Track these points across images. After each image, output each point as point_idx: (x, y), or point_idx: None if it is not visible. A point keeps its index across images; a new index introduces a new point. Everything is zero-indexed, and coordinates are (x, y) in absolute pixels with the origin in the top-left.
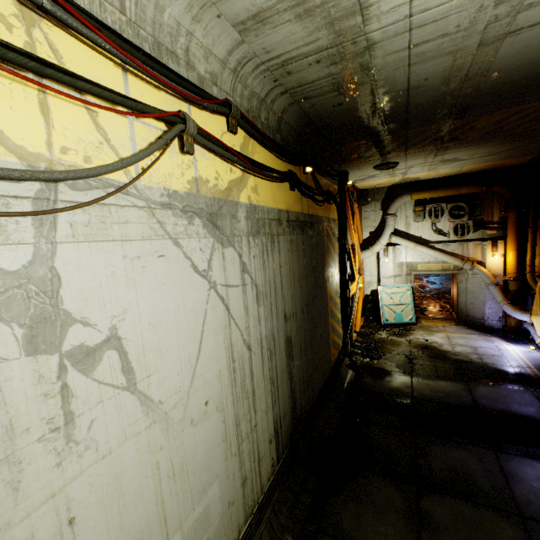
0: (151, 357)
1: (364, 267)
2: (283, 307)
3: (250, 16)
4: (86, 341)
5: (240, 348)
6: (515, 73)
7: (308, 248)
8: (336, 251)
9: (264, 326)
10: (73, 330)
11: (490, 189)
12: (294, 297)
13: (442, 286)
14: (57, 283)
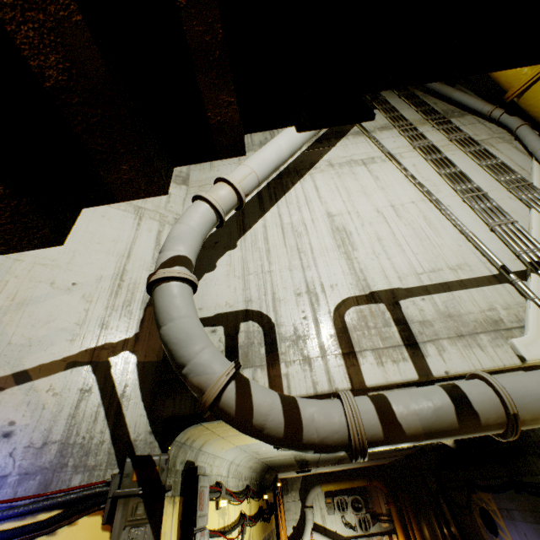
0: None
1: None
2: None
3: (266, 457)
4: None
5: None
6: None
7: None
8: None
9: None
10: None
11: (372, 483)
12: None
13: None
14: None
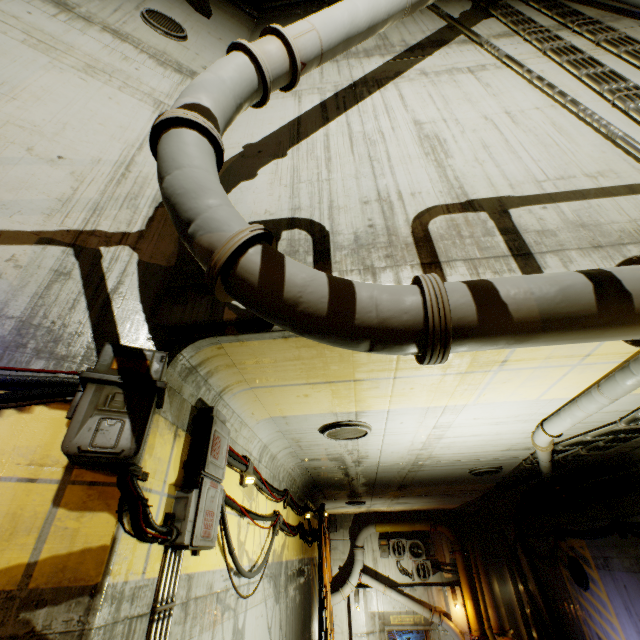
0: None
1: (334, 617)
2: None
3: (310, 458)
4: None
5: None
6: (428, 478)
7: (304, 596)
8: (317, 596)
9: None
10: None
11: (437, 528)
12: None
13: None
14: (244, 637)
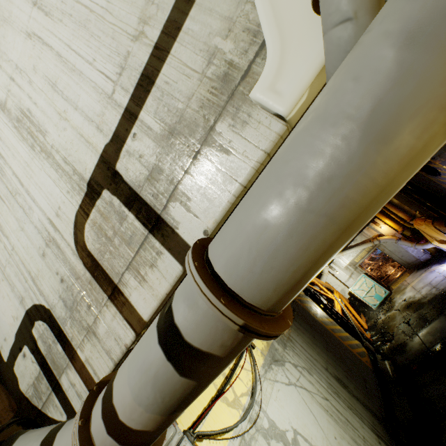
0: (306, 430)
1: (330, 284)
2: (320, 364)
3: None
4: (291, 436)
5: (323, 402)
6: None
7: (301, 321)
8: (310, 302)
9: (322, 382)
10: (287, 434)
11: None
12: (319, 354)
13: None
14: (274, 422)
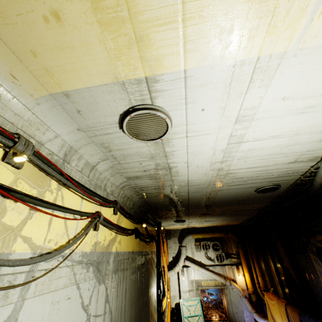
0: None
1: (170, 283)
2: None
3: (133, 176)
4: None
5: None
6: (224, 198)
7: (141, 275)
8: (155, 273)
9: None
10: None
11: (228, 235)
12: (130, 318)
13: (217, 296)
14: None
